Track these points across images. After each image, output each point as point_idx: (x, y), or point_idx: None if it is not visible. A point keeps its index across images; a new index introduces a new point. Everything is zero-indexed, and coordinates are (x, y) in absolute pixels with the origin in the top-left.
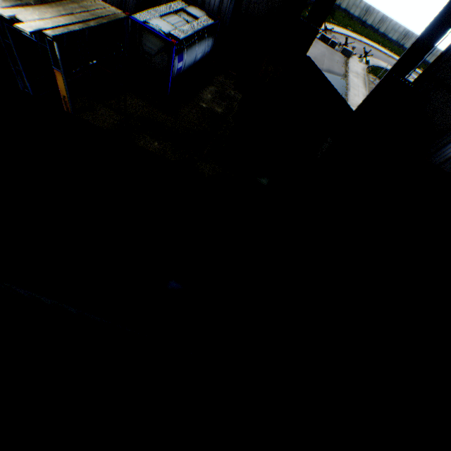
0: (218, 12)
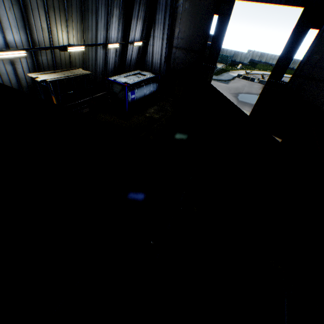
0: (159, 71)
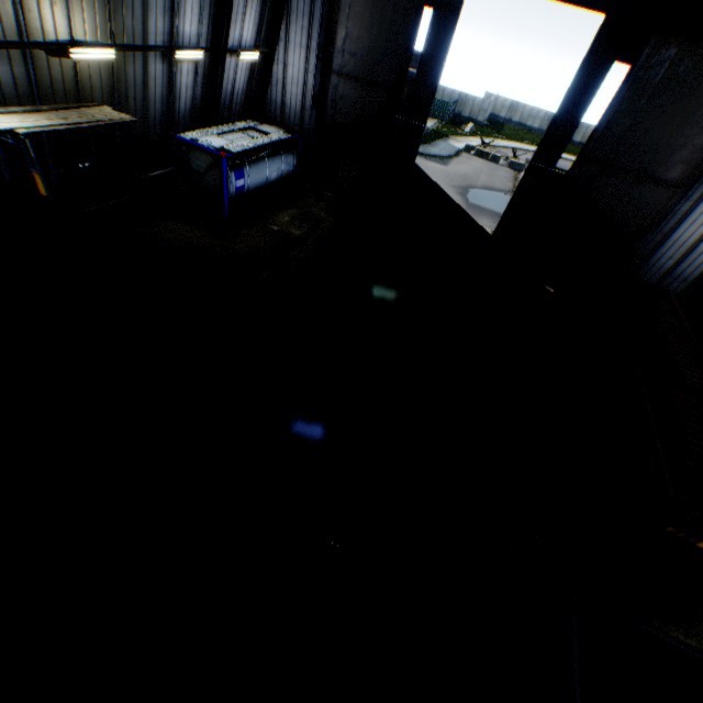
0: (300, 127)
